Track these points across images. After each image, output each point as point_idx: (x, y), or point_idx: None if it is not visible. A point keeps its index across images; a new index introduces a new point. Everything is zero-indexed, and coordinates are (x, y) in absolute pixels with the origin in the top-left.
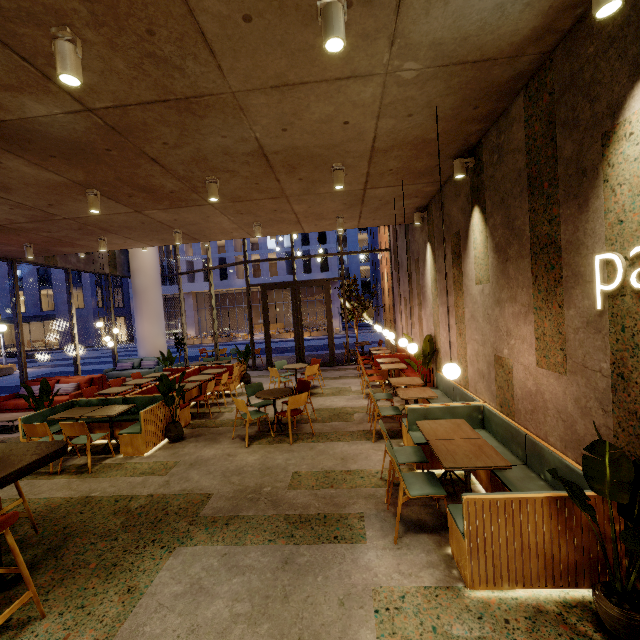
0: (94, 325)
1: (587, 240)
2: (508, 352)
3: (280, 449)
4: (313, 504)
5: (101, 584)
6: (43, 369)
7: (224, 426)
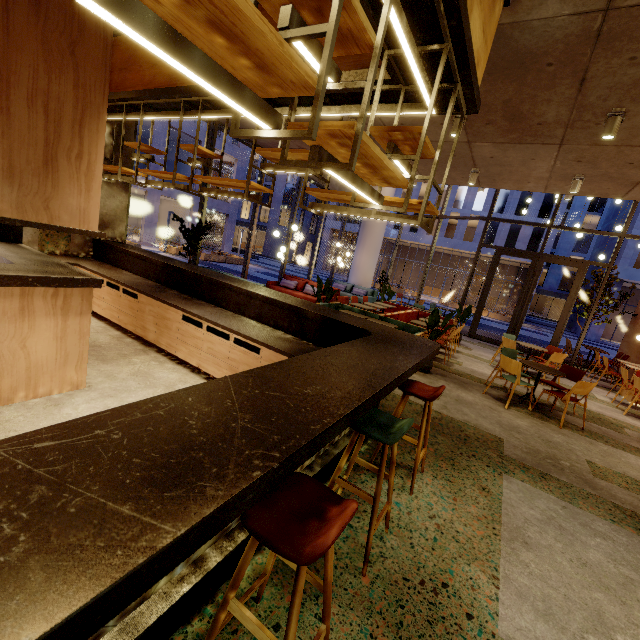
0: (291, 243)
1: None
2: None
3: (549, 427)
4: None
5: (452, 470)
6: (261, 268)
7: (463, 377)
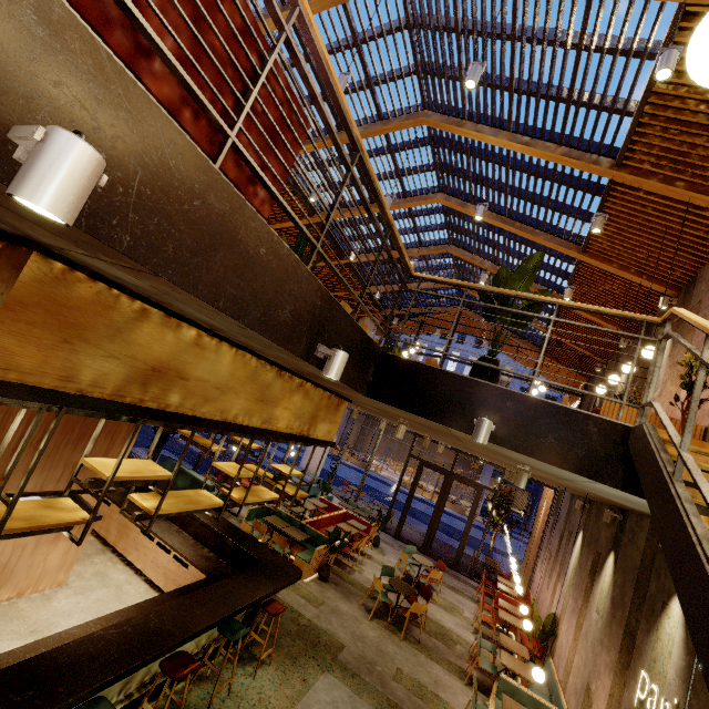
0: None
1: (643, 655)
2: (594, 688)
3: (392, 639)
4: (406, 702)
5: (291, 665)
6: None
7: (354, 586)
